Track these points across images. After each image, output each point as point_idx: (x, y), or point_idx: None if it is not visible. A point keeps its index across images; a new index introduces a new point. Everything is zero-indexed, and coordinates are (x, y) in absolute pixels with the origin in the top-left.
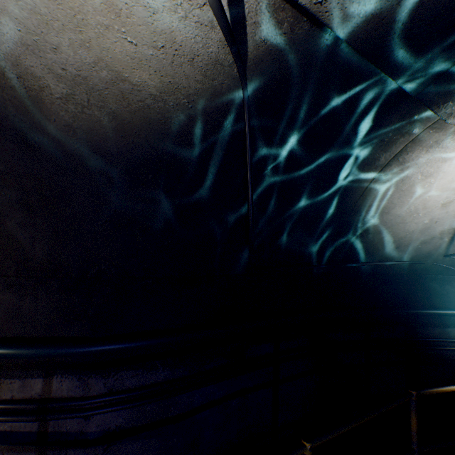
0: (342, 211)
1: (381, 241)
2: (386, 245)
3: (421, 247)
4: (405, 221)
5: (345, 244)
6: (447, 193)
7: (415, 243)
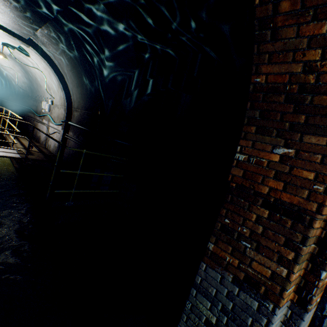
0: (0, 74)
1: (14, 84)
2: (16, 86)
3: (23, 88)
4: (14, 79)
5: (8, 84)
6: (12, 71)
7: (21, 87)
